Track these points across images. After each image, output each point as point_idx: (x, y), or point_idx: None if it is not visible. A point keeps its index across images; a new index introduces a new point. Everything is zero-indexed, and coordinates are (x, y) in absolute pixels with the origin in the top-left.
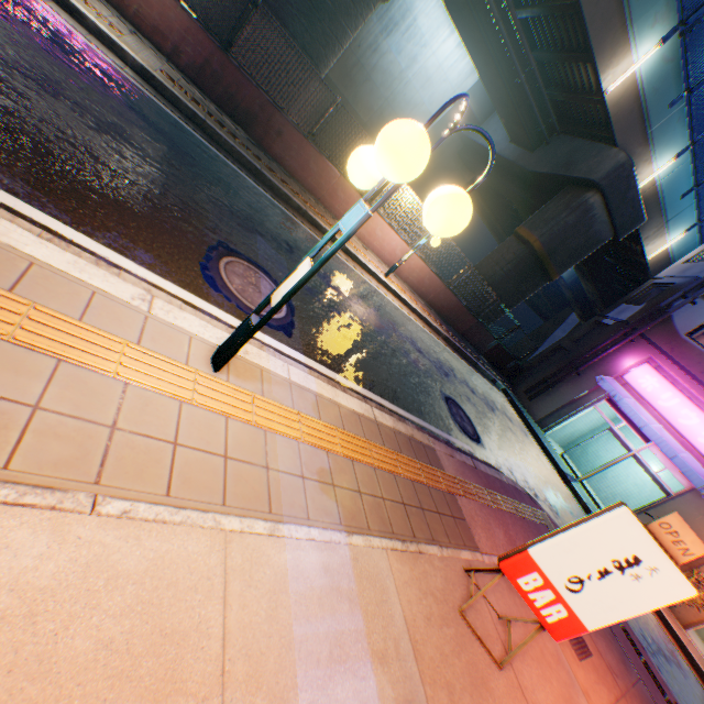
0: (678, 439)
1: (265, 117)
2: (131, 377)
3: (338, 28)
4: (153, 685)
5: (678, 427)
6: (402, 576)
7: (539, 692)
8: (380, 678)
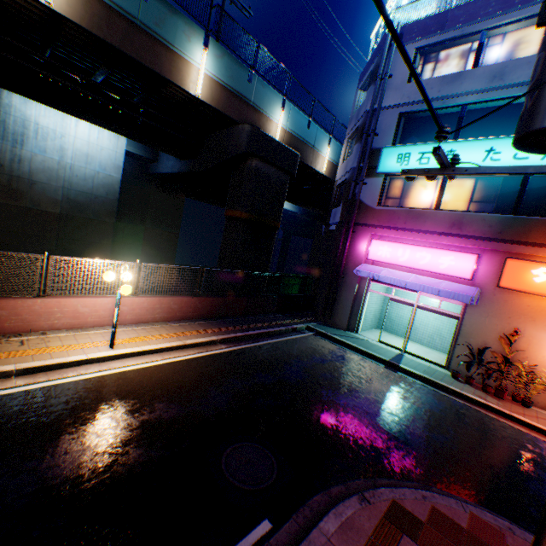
0: (430, 275)
1: None
2: None
3: None
4: None
5: (423, 268)
6: None
7: None
8: None
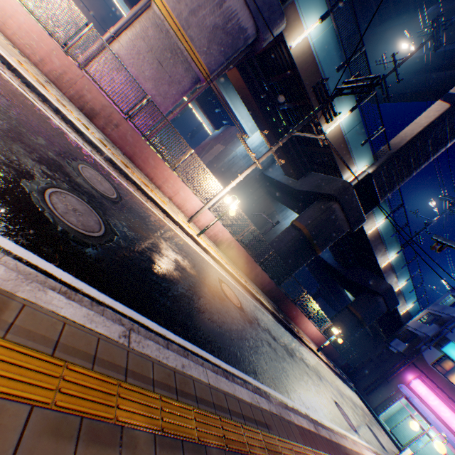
0: (443, 423)
1: (283, 299)
2: None
3: (301, 263)
4: None
5: (441, 417)
6: None
7: None
8: None
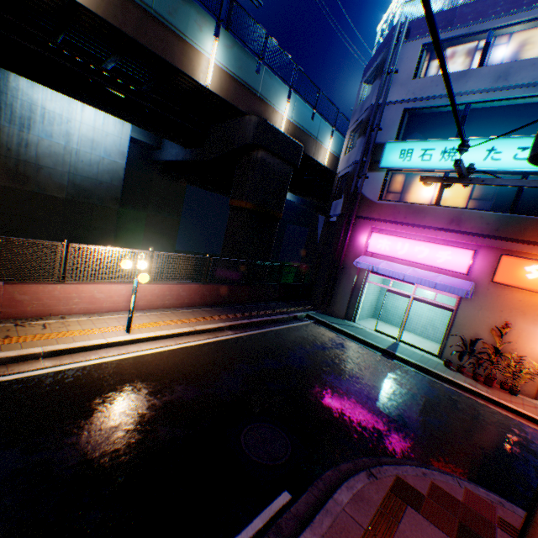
0: (427, 268)
1: None
2: None
3: None
4: None
5: (421, 261)
6: None
7: None
8: None
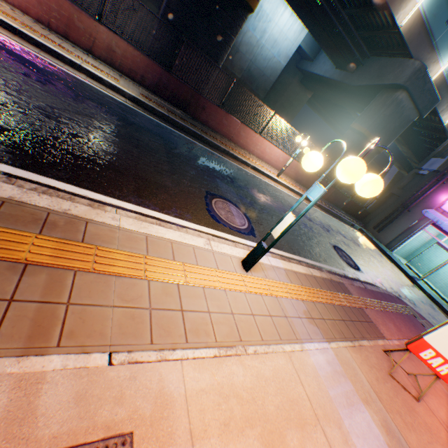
0: None
1: (194, 101)
2: (225, 287)
3: (226, 36)
4: (297, 421)
5: None
6: (357, 360)
7: (440, 411)
8: (369, 411)
